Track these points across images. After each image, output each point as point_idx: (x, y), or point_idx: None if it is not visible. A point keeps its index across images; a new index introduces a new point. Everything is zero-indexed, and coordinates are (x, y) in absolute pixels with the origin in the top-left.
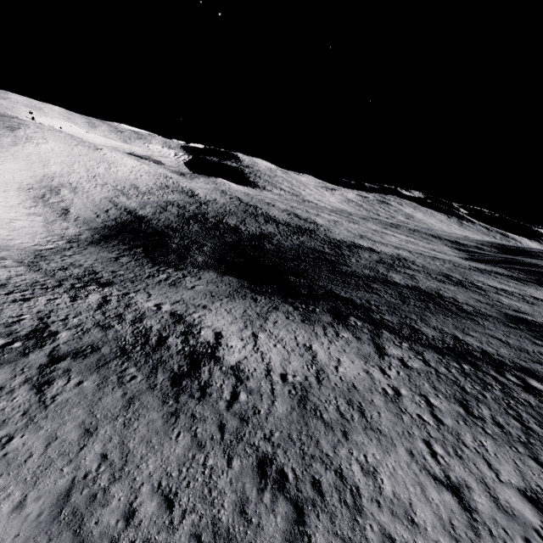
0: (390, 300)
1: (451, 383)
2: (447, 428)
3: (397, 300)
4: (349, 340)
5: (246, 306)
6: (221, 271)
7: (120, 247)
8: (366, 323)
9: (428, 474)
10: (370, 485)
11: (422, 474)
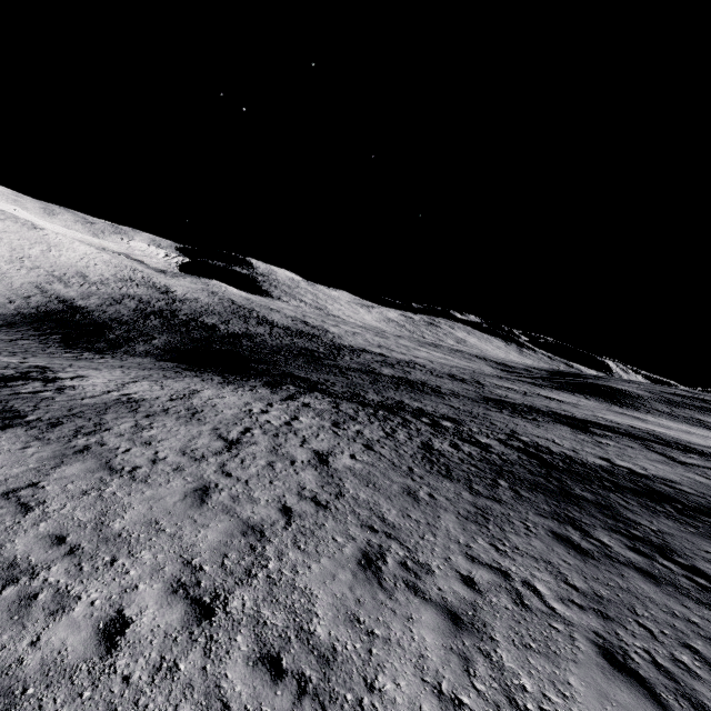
0: (357, 381)
1: (346, 416)
2: (290, 427)
3: (365, 382)
4: (260, 393)
5: (158, 373)
6: (163, 358)
7: (27, 332)
8: (301, 388)
9: (217, 436)
10: (129, 430)
11: (208, 435)
